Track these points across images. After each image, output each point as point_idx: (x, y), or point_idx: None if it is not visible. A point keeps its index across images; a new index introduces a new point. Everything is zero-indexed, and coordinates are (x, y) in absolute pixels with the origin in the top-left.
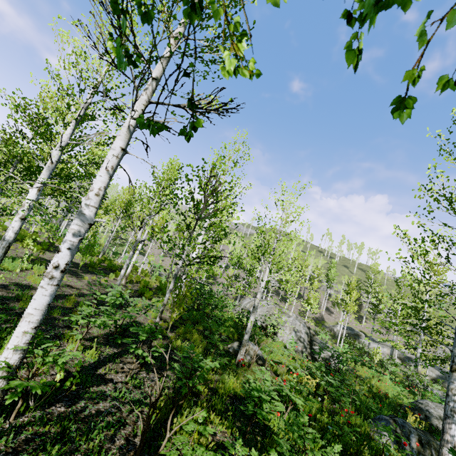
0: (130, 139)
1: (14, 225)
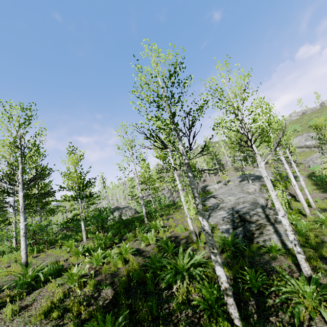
0: None
1: None
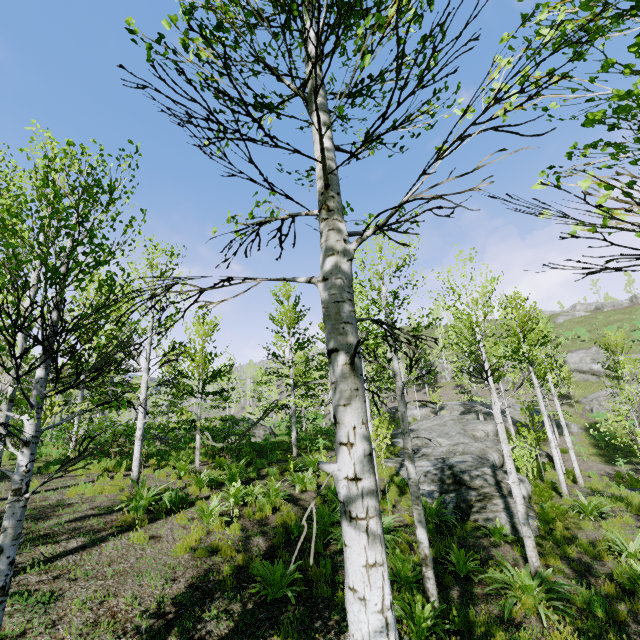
0: None
1: None
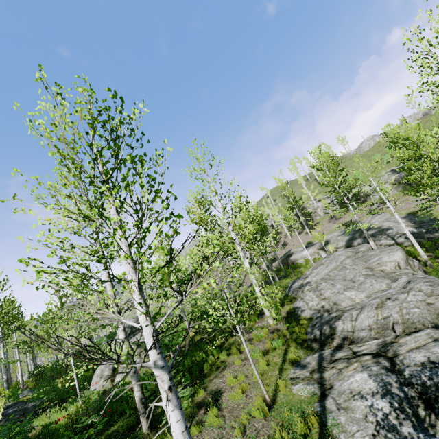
0: None
1: None
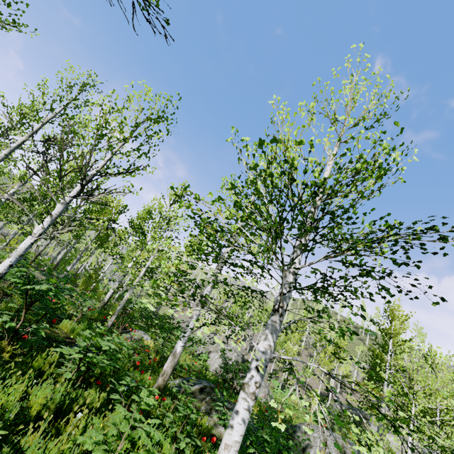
0: (11, 152)
1: None
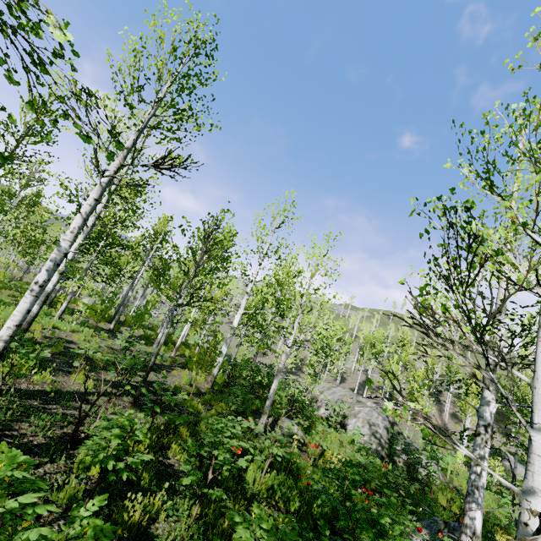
0: (103, 192)
1: (53, 278)
